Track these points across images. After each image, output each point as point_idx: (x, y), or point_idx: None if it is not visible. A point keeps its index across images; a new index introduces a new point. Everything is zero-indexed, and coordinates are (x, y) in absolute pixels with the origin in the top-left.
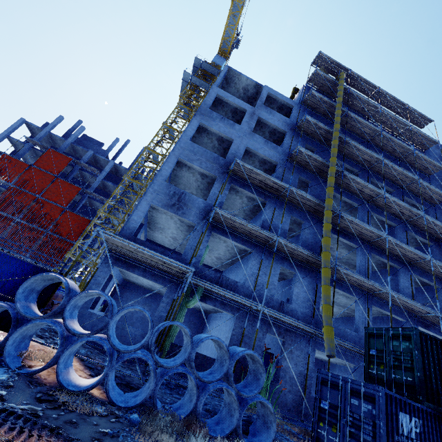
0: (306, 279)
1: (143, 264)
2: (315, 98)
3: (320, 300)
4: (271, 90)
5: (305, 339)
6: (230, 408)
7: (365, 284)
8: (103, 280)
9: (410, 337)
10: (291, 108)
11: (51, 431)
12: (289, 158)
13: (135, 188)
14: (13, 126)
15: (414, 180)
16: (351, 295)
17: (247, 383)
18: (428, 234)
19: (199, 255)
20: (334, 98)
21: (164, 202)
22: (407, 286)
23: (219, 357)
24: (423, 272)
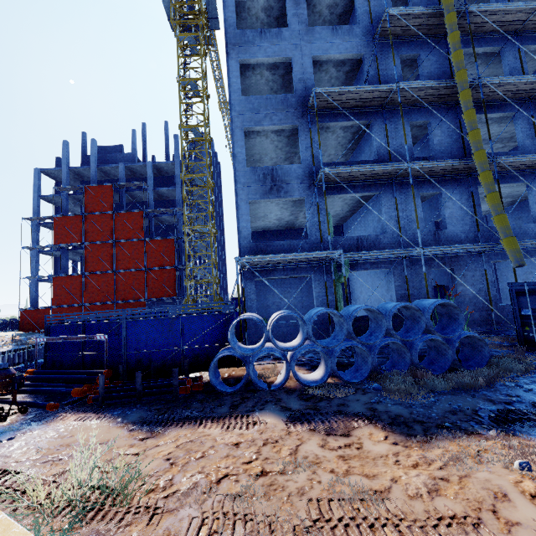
0: (455, 193)
1: (279, 265)
2: None
3: (480, 208)
4: None
5: (475, 257)
6: (438, 350)
7: None
8: (254, 295)
9: None
10: None
11: (337, 414)
12: (376, 37)
13: (197, 183)
14: (35, 183)
15: None
16: (519, 183)
17: (444, 325)
18: None
19: (325, 228)
20: None
21: (260, 191)
22: None
23: (408, 316)
24: None
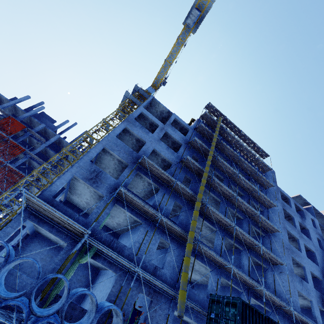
0: (177, 250)
1: (53, 221)
2: (202, 128)
3: None
4: (177, 117)
5: (168, 300)
6: None
7: (217, 259)
8: (14, 230)
9: (236, 305)
10: (188, 130)
11: None
12: (180, 161)
13: (69, 158)
14: None
15: (256, 190)
16: (207, 267)
17: None
18: (262, 228)
19: (101, 220)
20: (215, 130)
21: (85, 175)
22: (246, 264)
23: (90, 310)
24: (257, 255)
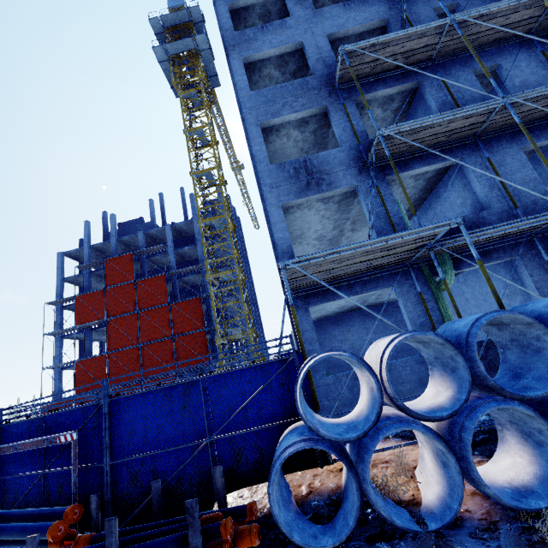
0: None
1: (342, 279)
2: None
3: None
4: None
5: None
6: None
7: None
8: (313, 331)
9: None
10: None
11: None
12: None
13: (217, 228)
14: (58, 266)
15: None
16: None
17: None
18: None
19: (396, 218)
20: None
21: (294, 189)
22: None
23: None
24: None
